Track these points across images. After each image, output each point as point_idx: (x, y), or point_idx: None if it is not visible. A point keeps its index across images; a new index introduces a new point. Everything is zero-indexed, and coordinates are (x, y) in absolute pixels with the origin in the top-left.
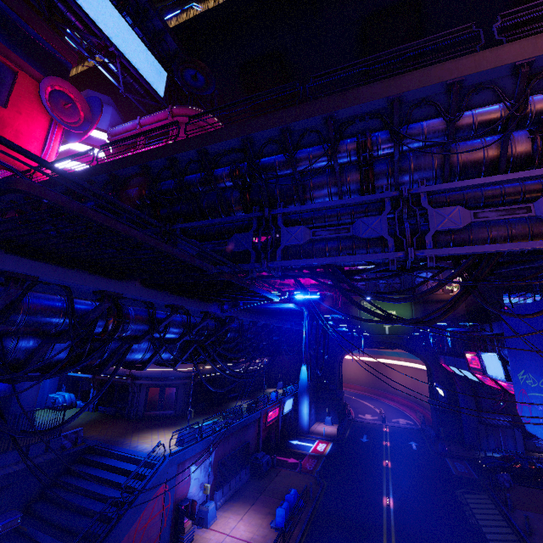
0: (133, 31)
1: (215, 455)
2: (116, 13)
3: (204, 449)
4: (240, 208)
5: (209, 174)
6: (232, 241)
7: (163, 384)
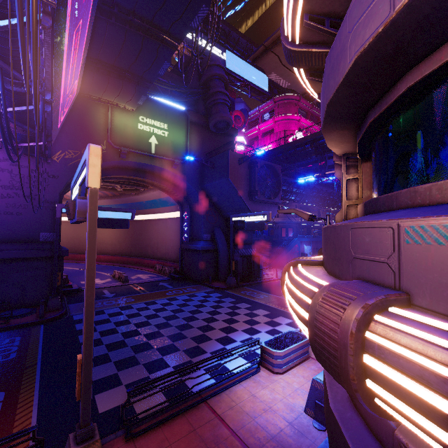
0: (252, 67)
1: (312, 246)
2: (246, 64)
3: (308, 241)
4: (314, 155)
5: (304, 149)
6: (312, 166)
7: (287, 227)
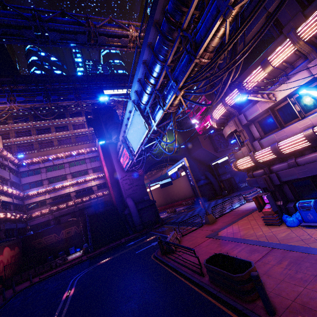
0: None
1: None
2: None
3: None
4: None
5: None
6: None
7: None
